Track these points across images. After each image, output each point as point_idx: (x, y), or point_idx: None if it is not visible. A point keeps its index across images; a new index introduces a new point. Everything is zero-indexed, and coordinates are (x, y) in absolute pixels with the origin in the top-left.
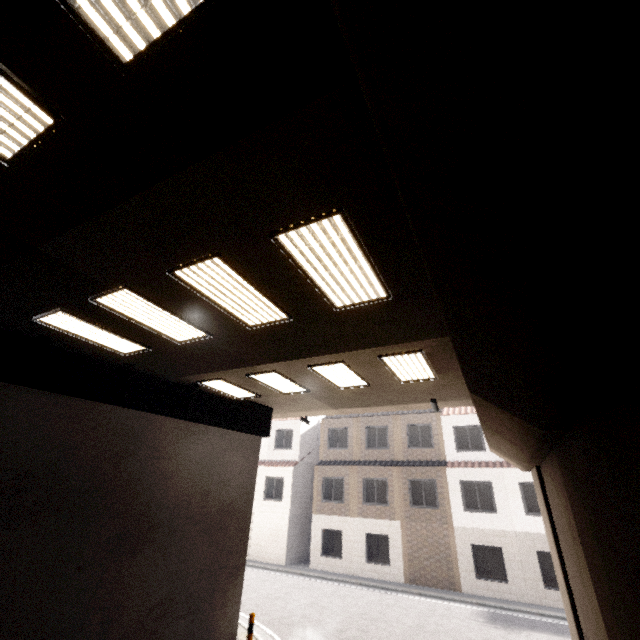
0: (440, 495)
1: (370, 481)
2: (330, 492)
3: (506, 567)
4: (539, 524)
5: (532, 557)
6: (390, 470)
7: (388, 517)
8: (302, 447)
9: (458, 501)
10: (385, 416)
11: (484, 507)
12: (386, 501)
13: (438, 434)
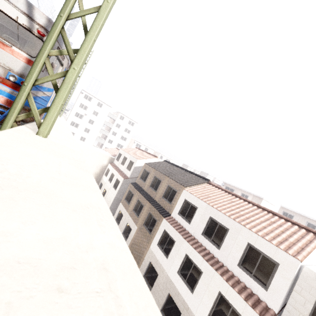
0: (154, 229)
1: (139, 202)
2: (128, 197)
3: (154, 285)
4: (179, 283)
5: (165, 293)
6: (146, 203)
7: (135, 222)
8: (134, 172)
9: (158, 238)
10: (163, 175)
11: (165, 251)
12: (139, 215)
13: (176, 199)
